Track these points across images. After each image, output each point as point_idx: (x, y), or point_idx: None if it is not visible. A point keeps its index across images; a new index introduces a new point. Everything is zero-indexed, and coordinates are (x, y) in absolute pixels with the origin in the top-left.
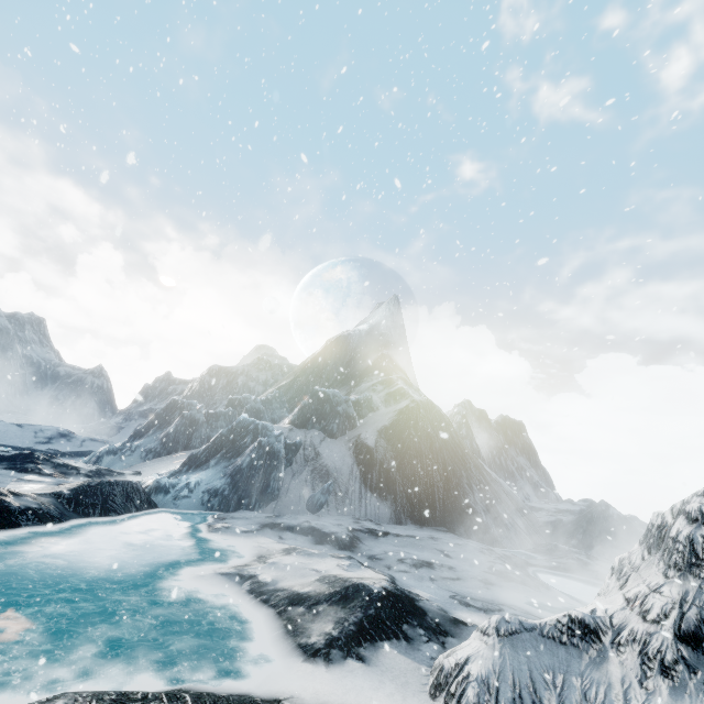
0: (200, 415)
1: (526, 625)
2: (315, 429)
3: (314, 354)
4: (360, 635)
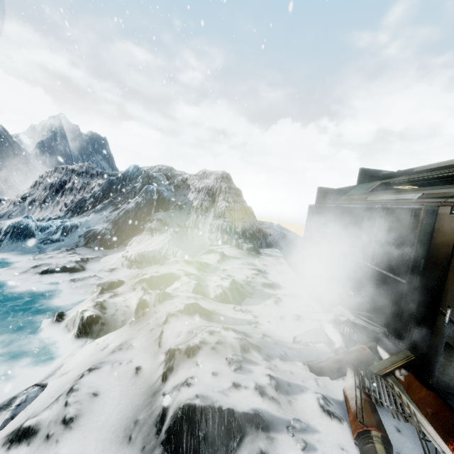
0: None
1: None
2: None
3: None
4: None
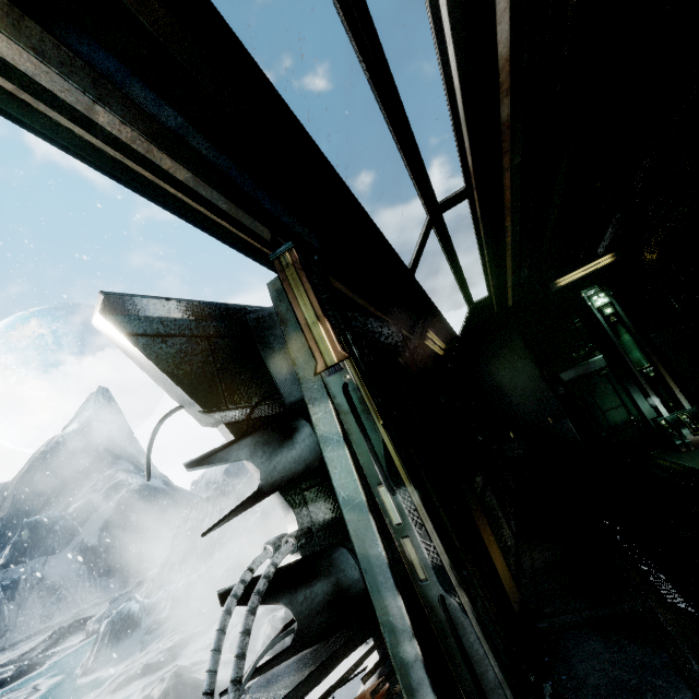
0: None
1: (122, 594)
2: (34, 557)
3: (17, 478)
4: (57, 641)
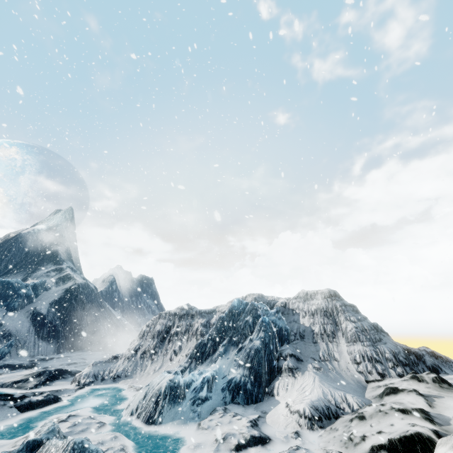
0: None
1: (101, 361)
2: None
3: None
4: (47, 381)
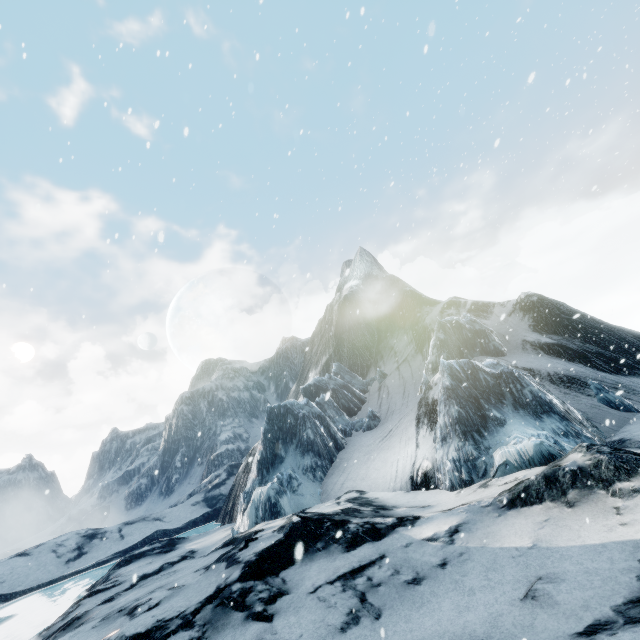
0: (316, 408)
1: None
2: (475, 357)
3: (334, 321)
4: None
